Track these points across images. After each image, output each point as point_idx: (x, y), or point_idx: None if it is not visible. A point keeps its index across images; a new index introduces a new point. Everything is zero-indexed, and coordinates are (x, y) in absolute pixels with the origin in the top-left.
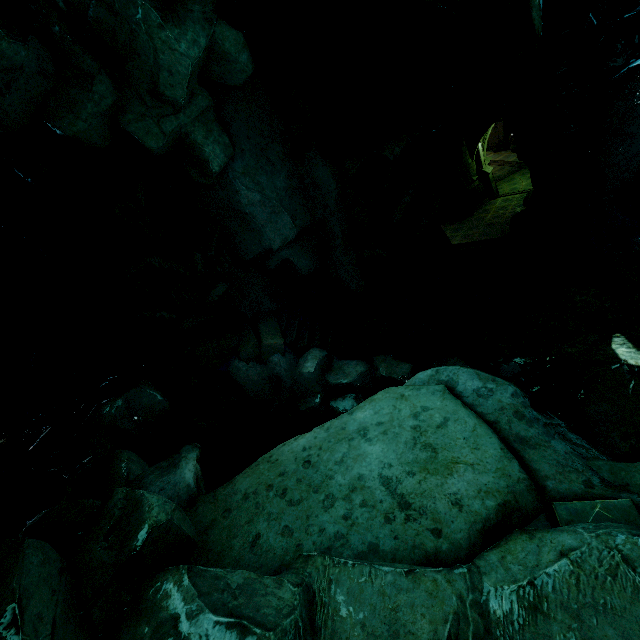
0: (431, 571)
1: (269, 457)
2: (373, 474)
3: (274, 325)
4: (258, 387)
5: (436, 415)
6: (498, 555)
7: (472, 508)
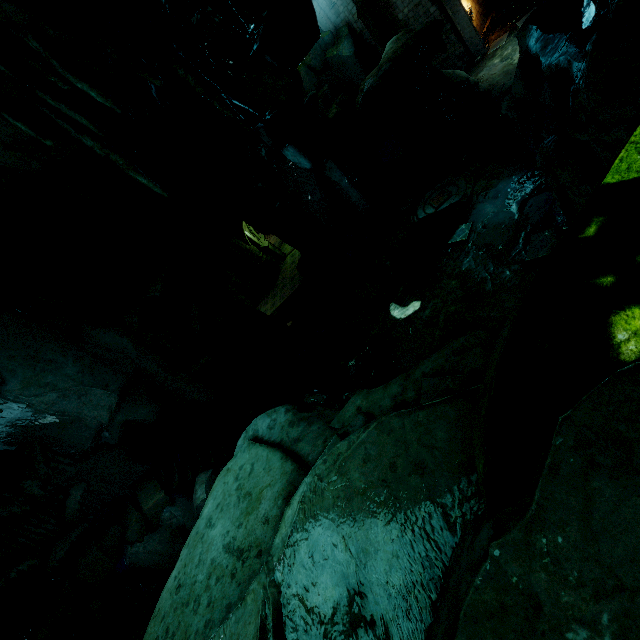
0: (251, 586)
1: (154, 613)
2: (219, 550)
3: (152, 484)
4: (168, 553)
5: (247, 466)
6: (279, 535)
7: (273, 515)
